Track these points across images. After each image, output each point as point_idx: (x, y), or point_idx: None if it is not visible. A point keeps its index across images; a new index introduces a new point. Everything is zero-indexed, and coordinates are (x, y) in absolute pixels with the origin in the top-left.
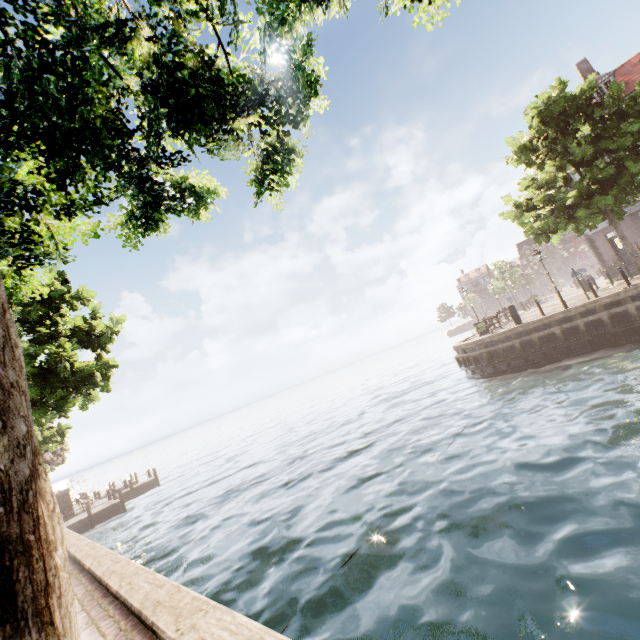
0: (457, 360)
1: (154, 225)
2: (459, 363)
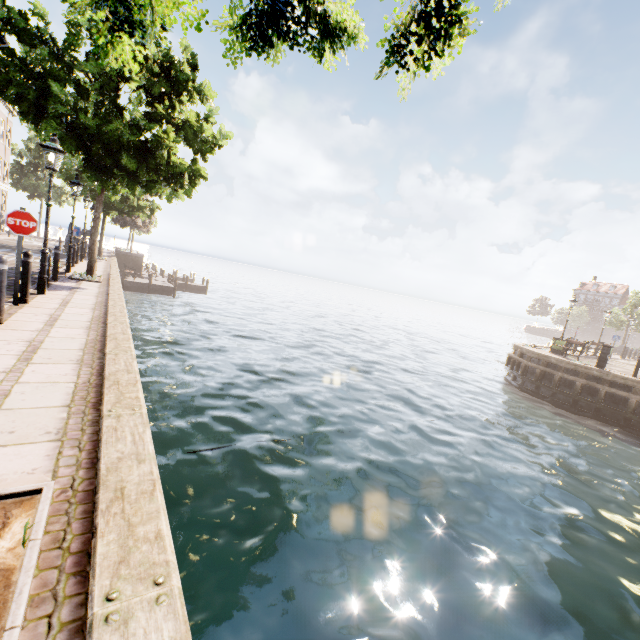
0: (508, 358)
1: (261, 45)
2: (508, 362)
